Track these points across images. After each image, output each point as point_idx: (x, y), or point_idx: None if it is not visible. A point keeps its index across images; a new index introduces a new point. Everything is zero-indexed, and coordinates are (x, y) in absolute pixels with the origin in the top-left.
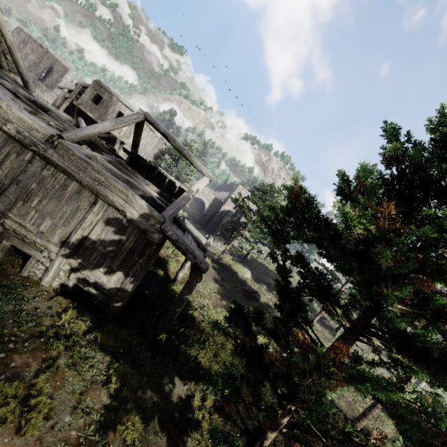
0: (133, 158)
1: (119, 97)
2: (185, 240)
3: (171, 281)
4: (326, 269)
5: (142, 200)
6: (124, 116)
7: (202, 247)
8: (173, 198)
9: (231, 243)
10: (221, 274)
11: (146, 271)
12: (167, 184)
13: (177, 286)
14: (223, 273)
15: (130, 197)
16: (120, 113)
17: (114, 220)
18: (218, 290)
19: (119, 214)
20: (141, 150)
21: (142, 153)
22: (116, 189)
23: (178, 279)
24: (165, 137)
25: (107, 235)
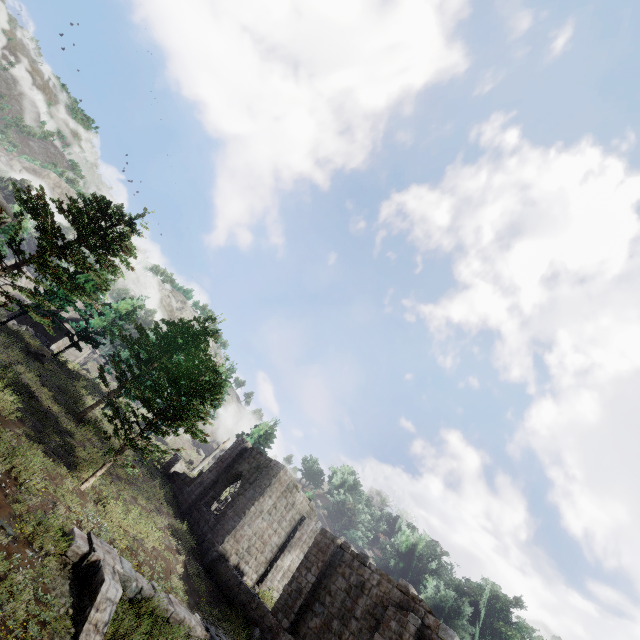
0: None
1: None
2: None
3: None
4: None
5: None
6: None
7: None
8: None
9: None
10: (2, 328)
11: None
12: None
13: None
14: (7, 330)
15: None
16: None
17: None
18: None
19: None
20: None
21: None
22: None
23: None
24: None
25: None
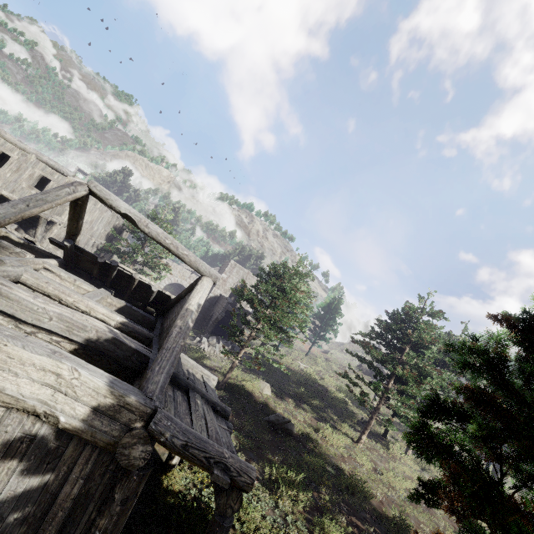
0: (70, 254)
1: (41, 155)
2: (201, 435)
3: (163, 468)
4: (364, 361)
5: (96, 373)
6: (46, 191)
7: (222, 410)
8: (147, 305)
9: (241, 353)
10: (234, 408)
11: (119, 533)
12: (136, 288)
13: (174, 475)
14: (237, 403)
15: (65, 376)
16: (44, 178)
17: (25, 441)
18: (238, 444)
19: (39, 421)
20: (84, 230)
21: (86, 235)
22: (26, 366)
23: (175, 460)
24: (129, 220)
25: (8, 484)
